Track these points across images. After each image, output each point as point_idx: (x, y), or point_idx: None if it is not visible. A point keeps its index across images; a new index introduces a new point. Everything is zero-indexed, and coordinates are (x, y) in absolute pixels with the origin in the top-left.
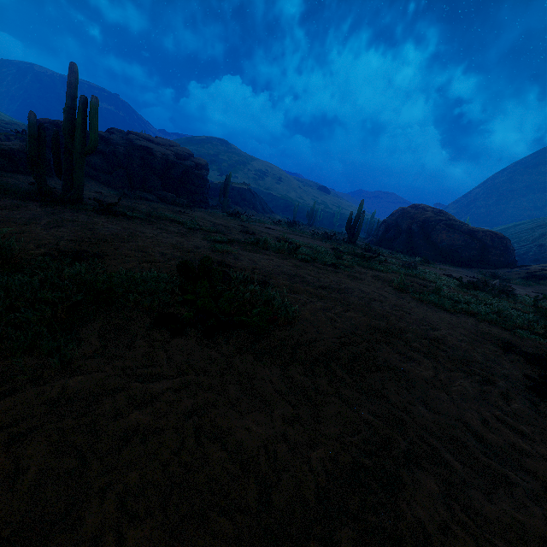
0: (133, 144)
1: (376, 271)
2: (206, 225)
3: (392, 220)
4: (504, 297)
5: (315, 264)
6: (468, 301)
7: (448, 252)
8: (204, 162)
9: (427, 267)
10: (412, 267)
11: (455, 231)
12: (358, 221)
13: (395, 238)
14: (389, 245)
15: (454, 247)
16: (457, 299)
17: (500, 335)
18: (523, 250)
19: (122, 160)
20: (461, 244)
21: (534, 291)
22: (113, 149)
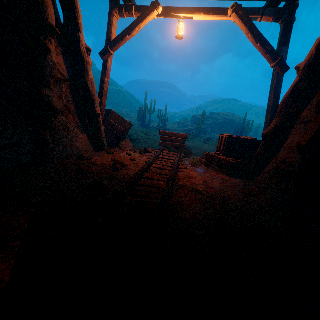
0: (225, 119)
1: None
2: None
3: None
4: None
5: None
6: None
7: None
8: (248, 120)
9: None
10: None
11: None
12: None
13: None
14: None
15: None
16: None
17: None
18: None
19: (223, 125)
20: None
21: None
22: (219, 122)
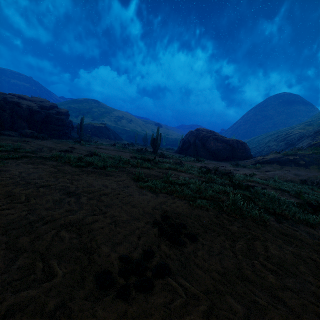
0: (7, 101)
1: (143, 168)
2: (32, 148)
3: (186, 138)
4: (226, 177)
5: (86, 168)
6: (190, 182)
7: (215, 153)
8: (65, 111)
9: (197, 163)
10: (179, 164)
11: (218, 141)
12: (157, 139)
13: (188, 148)
14: (185, 153)
15: (218, 150)
16: (179, 182)
17: (175, 208)
18: (261, 149)
19: None
20: (222, 148)
21: (256, 171)
22: None
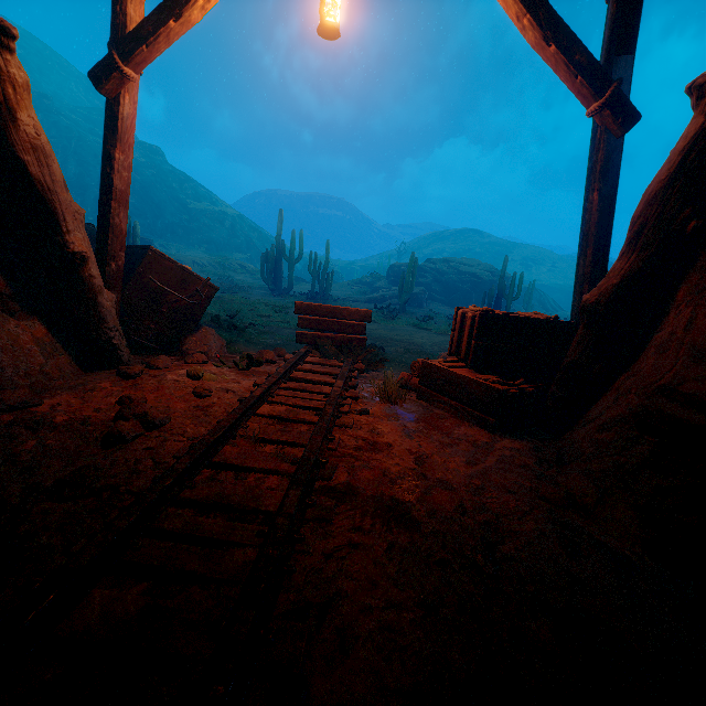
0: (460, 272)
1: None
2: None
3: None
4: None
5: None
6: None
7: None
8: (508, 275)
9: None
10: None
11: None
12: None
13: None
14: None
15: None
16: None
17: None
18: None
19: (457, 286)
20: None
21: None
22: (447, 279)
